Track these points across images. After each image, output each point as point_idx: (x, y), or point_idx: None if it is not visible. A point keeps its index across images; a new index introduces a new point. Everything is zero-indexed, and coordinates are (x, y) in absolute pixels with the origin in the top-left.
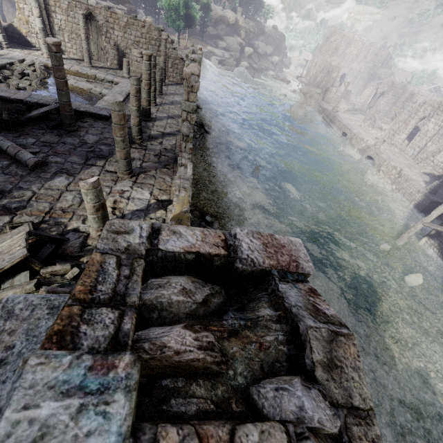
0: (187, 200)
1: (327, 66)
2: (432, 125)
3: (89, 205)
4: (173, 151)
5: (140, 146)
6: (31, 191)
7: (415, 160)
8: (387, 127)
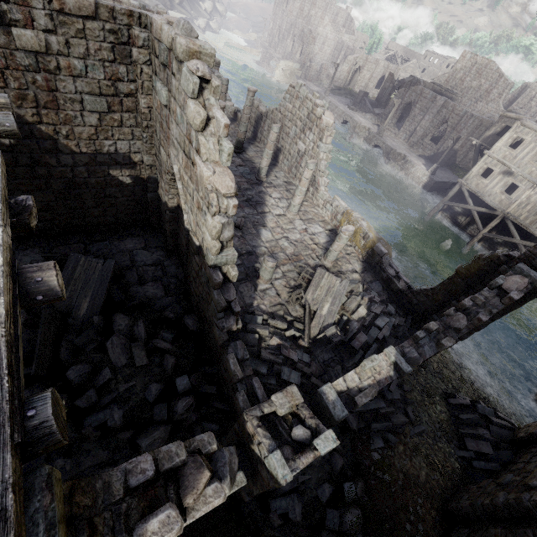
0: (372, 226)
1: (300, 34)
2: (418, 111)
3: (343, 245)
4: (291, 183)
5: (269, 184)
6: (263, 247)
7: (409, 144)
8: (378, 112)
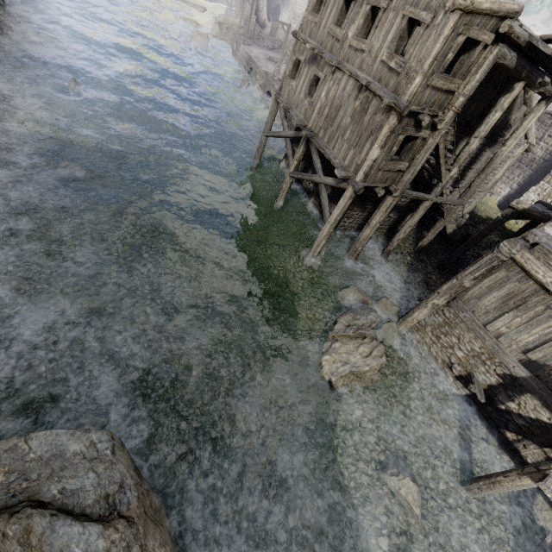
0: None
1: None
2: None
3: None
4: None
5: None
6: None
7: None
8: None
